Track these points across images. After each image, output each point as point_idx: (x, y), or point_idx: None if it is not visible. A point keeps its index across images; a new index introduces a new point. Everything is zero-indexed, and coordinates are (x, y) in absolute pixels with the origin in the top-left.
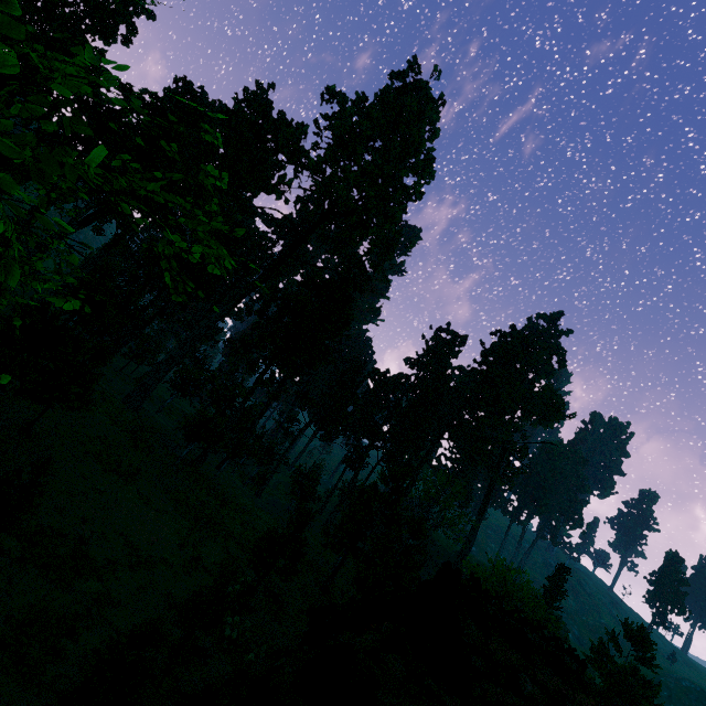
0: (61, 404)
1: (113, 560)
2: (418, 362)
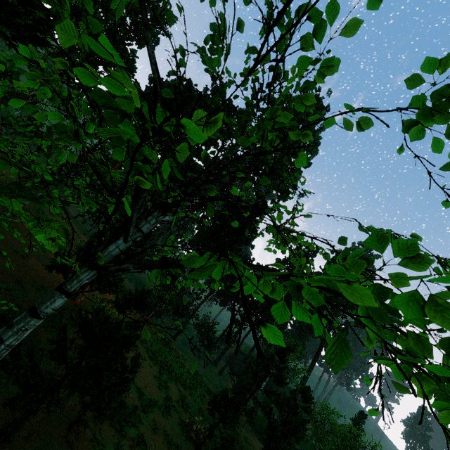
0: (113, 293)
1: (136, 407)
2: (285, 263)
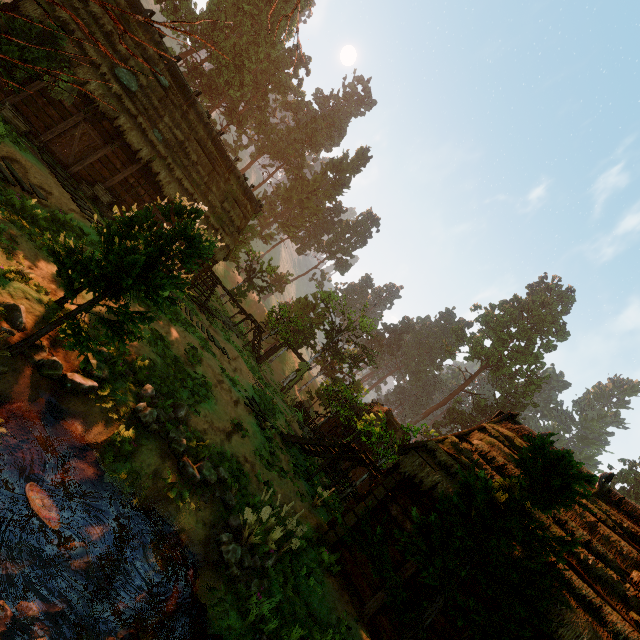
0: None
1: None
2: None
